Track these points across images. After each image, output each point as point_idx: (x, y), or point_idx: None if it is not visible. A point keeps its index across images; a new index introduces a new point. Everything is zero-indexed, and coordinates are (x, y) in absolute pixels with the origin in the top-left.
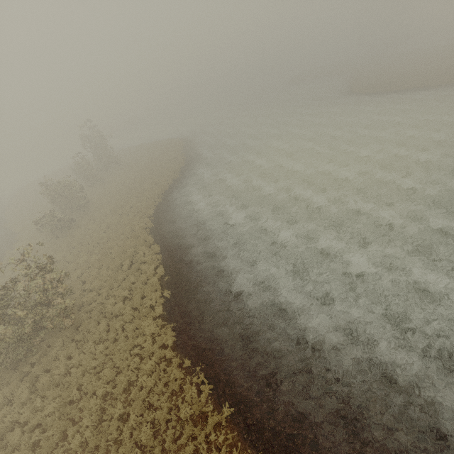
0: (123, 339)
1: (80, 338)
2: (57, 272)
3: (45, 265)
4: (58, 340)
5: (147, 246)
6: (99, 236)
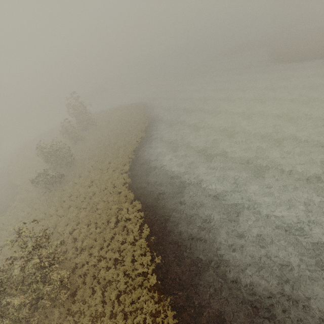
0: (120, 314)
1: (76, 309)
2: (52, 245)
3: (41, 237)
4: (55, 312)
5: (129, 202)
6: (85, 191)
